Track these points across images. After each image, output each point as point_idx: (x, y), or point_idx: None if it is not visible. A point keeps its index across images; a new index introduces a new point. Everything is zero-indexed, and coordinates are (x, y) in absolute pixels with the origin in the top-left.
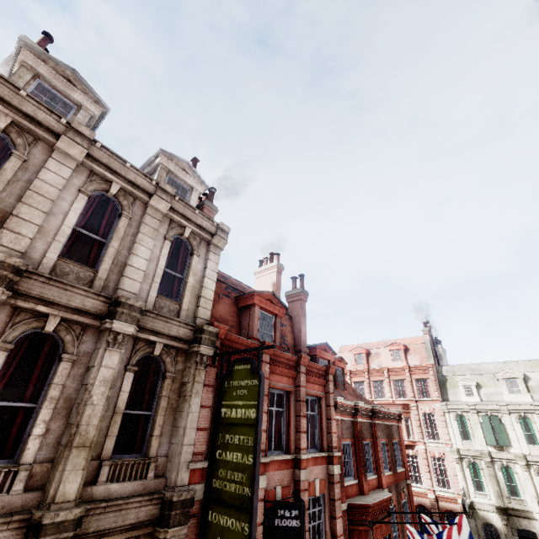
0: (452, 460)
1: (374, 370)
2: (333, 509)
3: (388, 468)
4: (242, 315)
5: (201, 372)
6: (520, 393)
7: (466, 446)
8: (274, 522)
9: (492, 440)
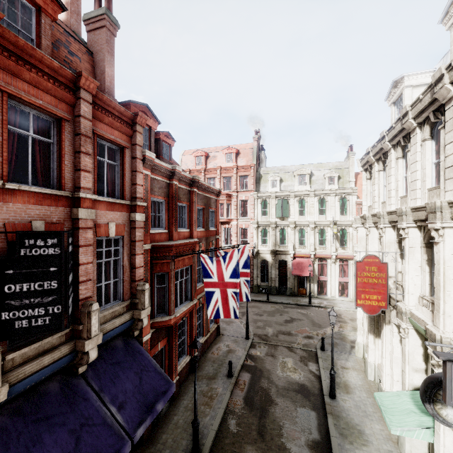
0: (253, 228)
1: (210, 170)
2: (134, 249)
3: (202, 227)
4: None
5: None
6: (305, 185)
7: (263, 220)
8: (18, 252)
9: (279, 214)
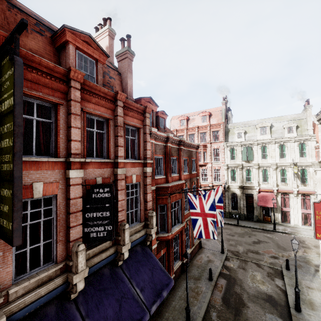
0: (223, 169)
1: (190, 128)
2: (146, 189)
3: (187, 172)
4: (60, 56)
5: None
6: (266, 135)
7: (231, 163)
8: (91, 196)
9: (245, 158)
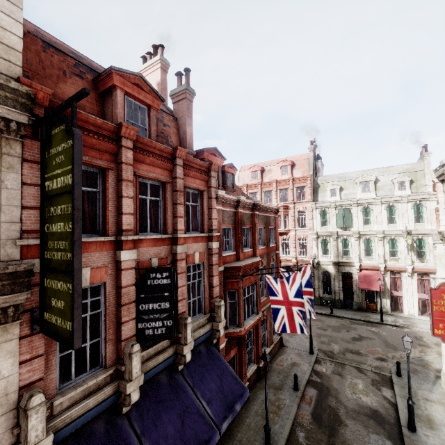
0: (312, 239)
1: (266, 183)
2: (211, 271)
3: (263, 244)
4: (105, 103)
5: (13, 144)
6: (369, 192)
7: (322, 230)
8: (146, 283)
9: (341, 224)
